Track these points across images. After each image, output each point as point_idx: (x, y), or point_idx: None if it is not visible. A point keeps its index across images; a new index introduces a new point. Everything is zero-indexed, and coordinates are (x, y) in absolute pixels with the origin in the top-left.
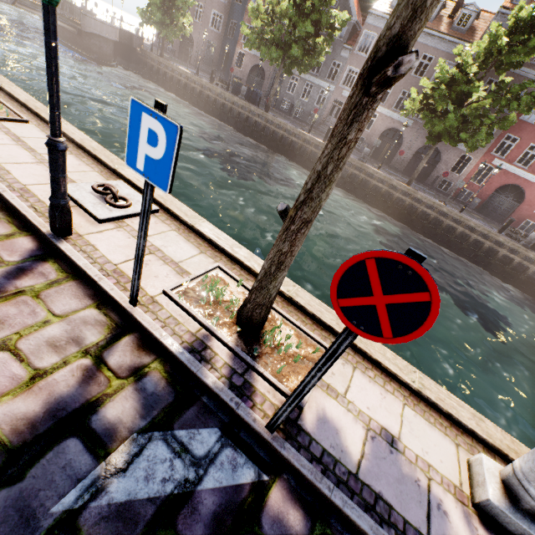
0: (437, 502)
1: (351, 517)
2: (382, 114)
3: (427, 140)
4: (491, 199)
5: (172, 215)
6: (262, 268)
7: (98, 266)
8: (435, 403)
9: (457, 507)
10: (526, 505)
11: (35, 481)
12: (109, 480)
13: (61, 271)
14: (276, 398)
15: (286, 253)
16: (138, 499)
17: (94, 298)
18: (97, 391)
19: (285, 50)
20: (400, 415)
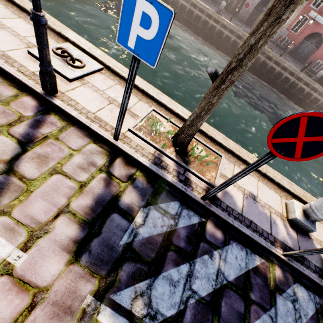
0: (274, 221)
1: (242, 231)
2: None
3: None
4: (301, 45)
5: (113, 71)
6: (194, 113)
7: (84, 115)
8: (272, 178)
9: (281, 222)
10: (312, 218)
11: (107, 233)
12: (138, 229)
13: (62, 120)
14: (201, 184)
15: (213, 104)
16: (154, 235)
17: (90, 137)
18: (115, 190)
19: None
20: (257, 186)
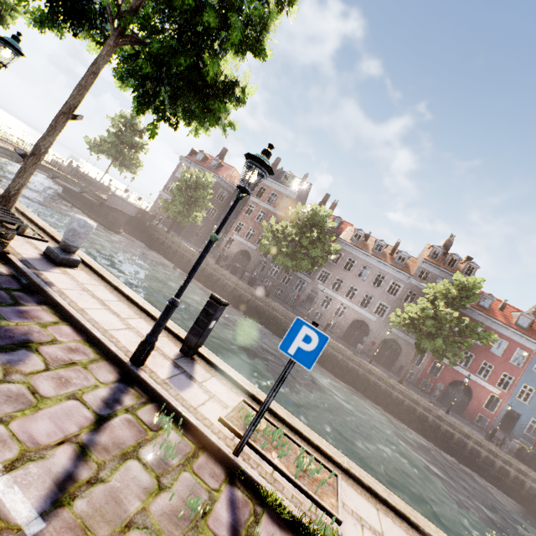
0: None
1: None
2: (351, 307)
3: (418, 350)
4: (447, 391)
5: None
6: None
7: None
8: None
9: None
10: None
11: None
12: None
13: None
14: None
15: None
16: None
17: None
18: None
19: (294, 259)
20: None
